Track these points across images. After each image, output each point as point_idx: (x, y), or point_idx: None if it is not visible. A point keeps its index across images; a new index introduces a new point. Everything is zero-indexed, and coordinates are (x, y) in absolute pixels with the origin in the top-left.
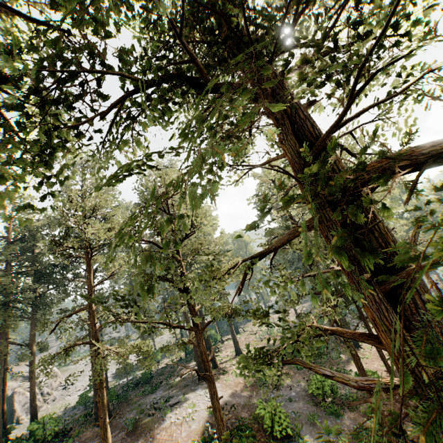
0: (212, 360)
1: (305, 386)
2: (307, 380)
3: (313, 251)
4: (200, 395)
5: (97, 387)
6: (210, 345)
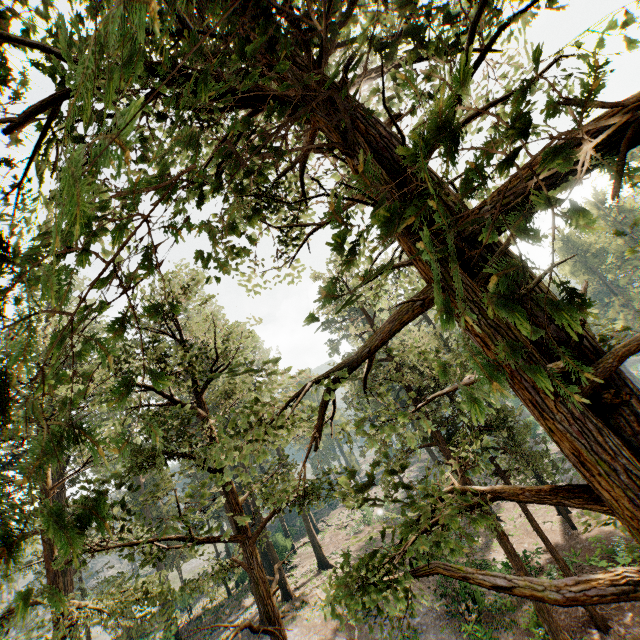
0: (282, 586)
1: (433, 601)
2: (435, 589)
3: (432, 358)
4: None
5: None
6: (276, 559)
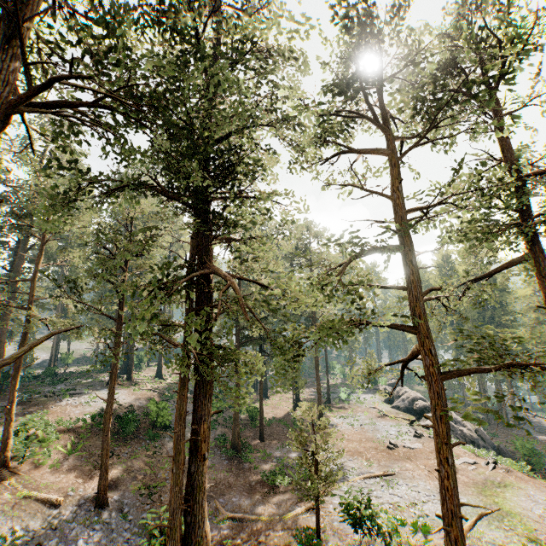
0: (129, 372)
1: None
2: None
3: None
4: (104, 393)
5: (20, 342)
6: (132, 358)
